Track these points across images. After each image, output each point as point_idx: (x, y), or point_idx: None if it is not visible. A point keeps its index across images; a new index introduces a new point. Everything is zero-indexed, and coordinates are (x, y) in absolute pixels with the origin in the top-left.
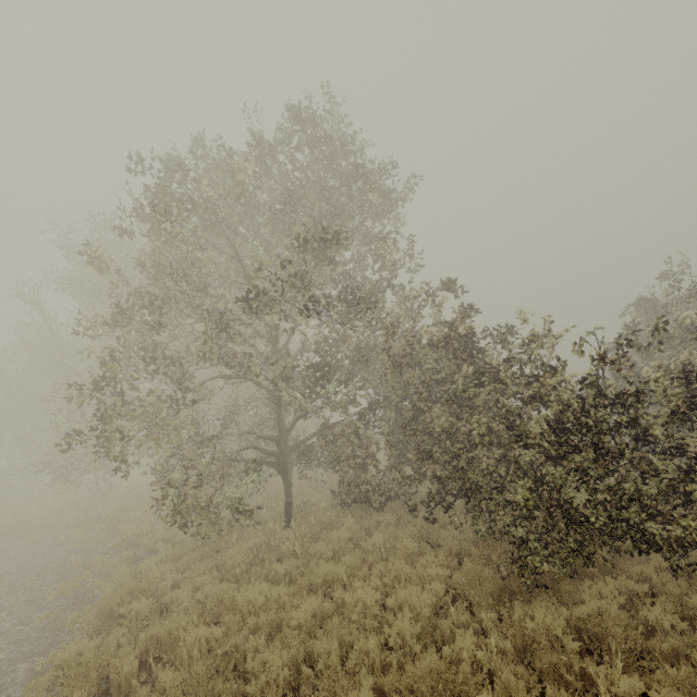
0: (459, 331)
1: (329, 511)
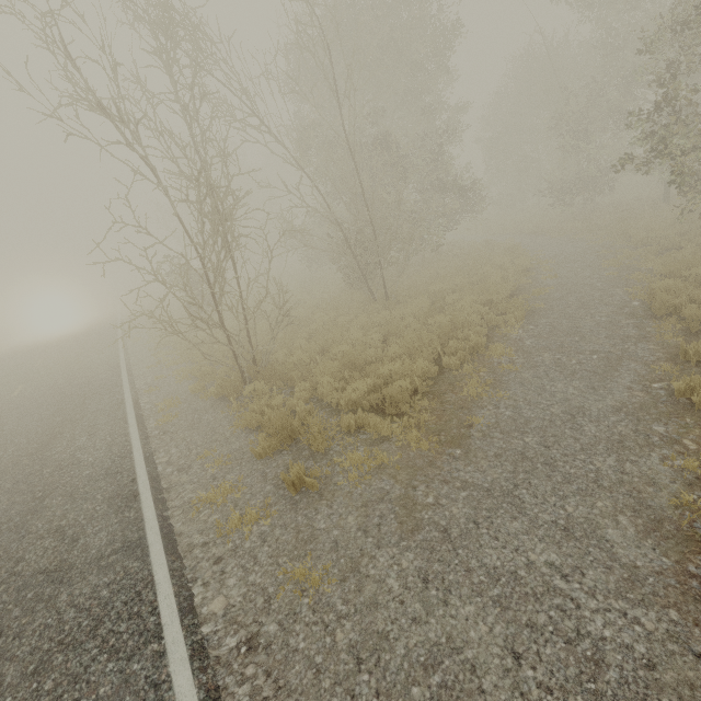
0: None
1: None
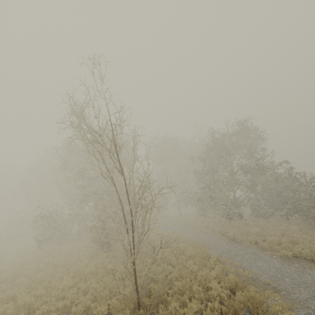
0: (294, 175)
1: (252, 218)
